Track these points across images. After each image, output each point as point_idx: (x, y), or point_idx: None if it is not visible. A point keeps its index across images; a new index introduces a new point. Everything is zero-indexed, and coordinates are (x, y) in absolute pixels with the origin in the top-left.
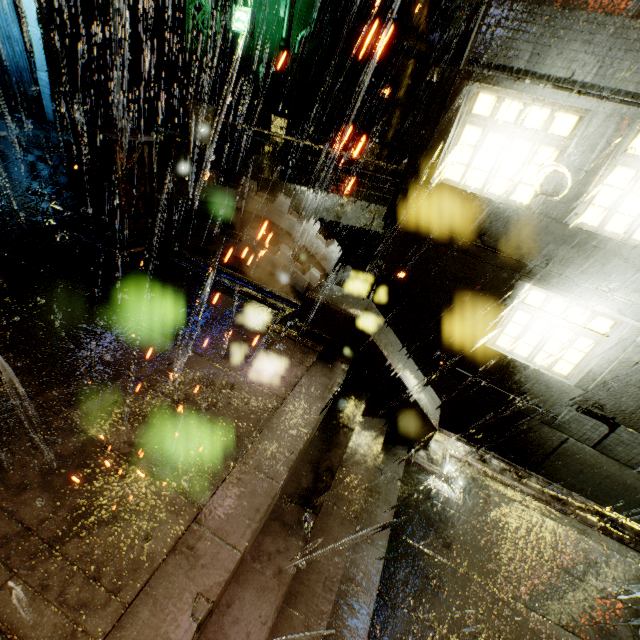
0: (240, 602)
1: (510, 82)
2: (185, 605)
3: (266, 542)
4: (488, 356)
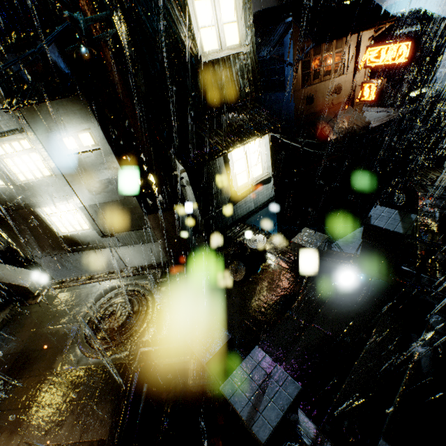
0: None
1: None
2: None
3: None
4: (65, 238)
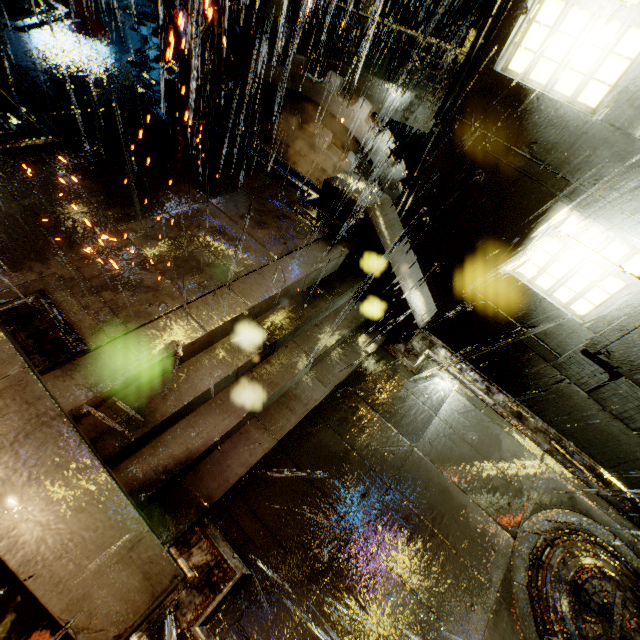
0: (203, 364)
1: None
2: (163, 343)
3: (233, 342)
4: (507, 282)
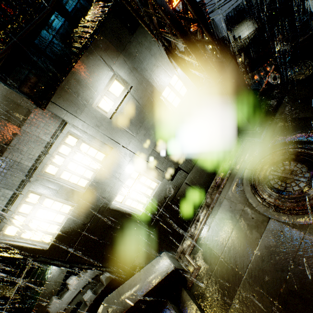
0: None
1: (1, 223)
2: None
3: None
4: (146, 213)
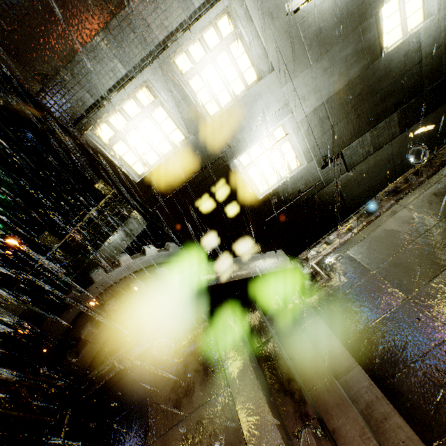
0: None
1: (99, 113)
2: None
3: None
4: (267, 200)
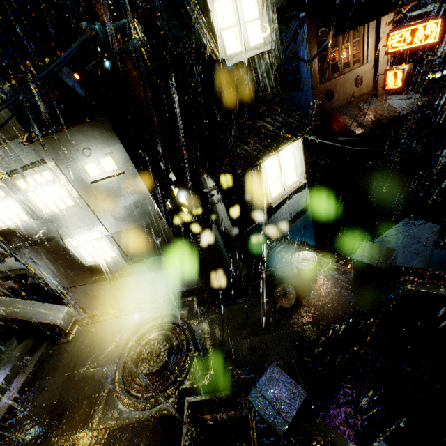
0: None
1: None
2: None
3: None
4: (92, 268)
